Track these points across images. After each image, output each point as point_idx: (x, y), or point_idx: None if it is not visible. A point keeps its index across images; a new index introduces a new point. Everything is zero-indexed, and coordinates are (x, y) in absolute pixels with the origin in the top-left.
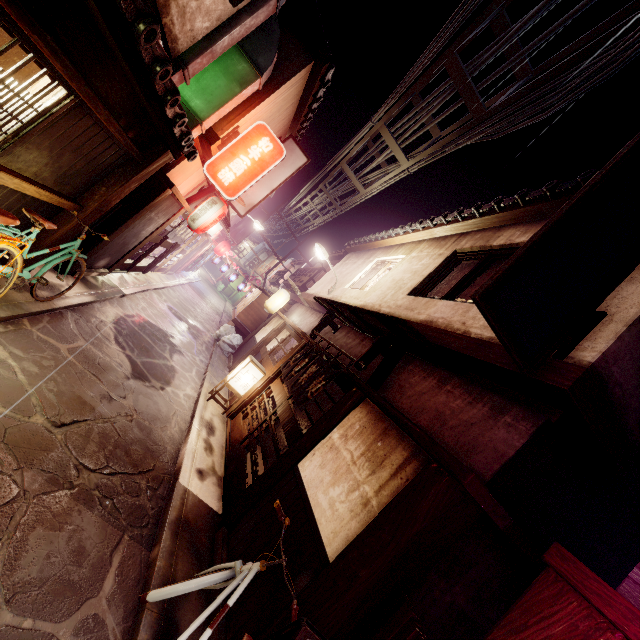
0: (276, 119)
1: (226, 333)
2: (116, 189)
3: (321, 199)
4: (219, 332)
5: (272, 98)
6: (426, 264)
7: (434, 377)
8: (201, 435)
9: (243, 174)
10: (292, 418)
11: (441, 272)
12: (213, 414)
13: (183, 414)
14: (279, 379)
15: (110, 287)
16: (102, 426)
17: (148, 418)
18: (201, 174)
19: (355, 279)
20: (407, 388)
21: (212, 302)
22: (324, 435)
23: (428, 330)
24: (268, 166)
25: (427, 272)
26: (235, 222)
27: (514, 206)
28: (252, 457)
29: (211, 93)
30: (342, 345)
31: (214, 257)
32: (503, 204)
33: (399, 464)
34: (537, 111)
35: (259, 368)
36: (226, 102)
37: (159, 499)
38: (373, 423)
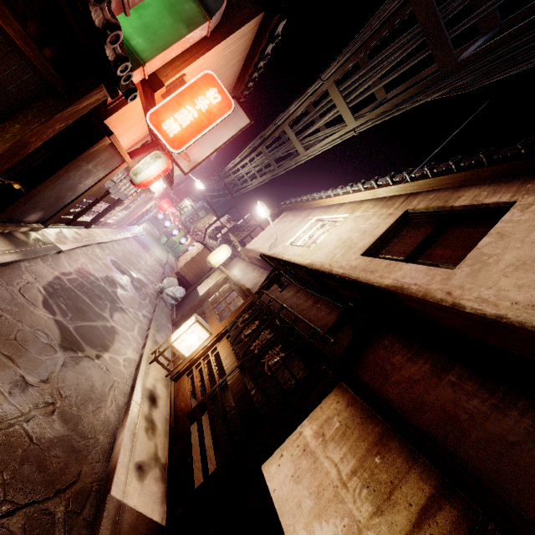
0: (222, 75)
1: (169, 286)
2: (34, 127)
3: (260, 161)
4: (162, 285)
5: (220, 47)
6: (375, 224)
7: (425, 360)
8: (142, 411)
9: (189, 126)
10: (246, 393)
11: (394, 232)
12: (156, 379)
13: (122, 385)
14: (225, 339)
15: (44, 243)
16: (5, 432)
17: (77, 402)
18: (144, 127)
19: (295, 236)
20: (389, 370)
21: (156, 254)
22: (292, 429)
23: (403, 299)
24: (216, 119)
25: (379, 232)
26: (177, 181)
27: (475, 166)
28: (201, 440)
29: (155, 32)
30: (292, 306)
31: (158, 213)
32: (464, 163)
33: (421, 506)
34: (530, 55)
35: (205, 328)
36: (171, 44)
37: (82, 529)
38: (359, 422)
